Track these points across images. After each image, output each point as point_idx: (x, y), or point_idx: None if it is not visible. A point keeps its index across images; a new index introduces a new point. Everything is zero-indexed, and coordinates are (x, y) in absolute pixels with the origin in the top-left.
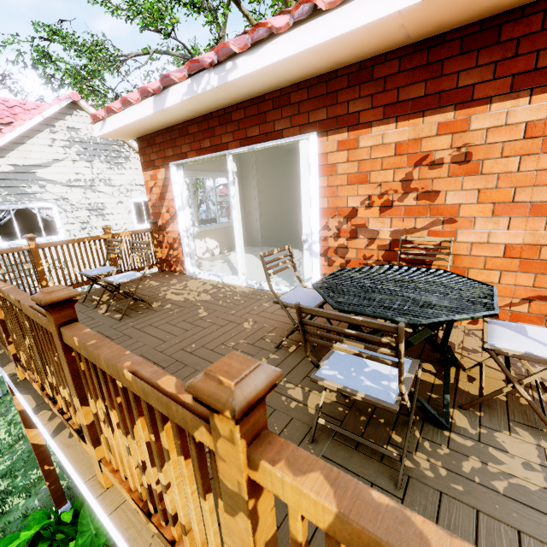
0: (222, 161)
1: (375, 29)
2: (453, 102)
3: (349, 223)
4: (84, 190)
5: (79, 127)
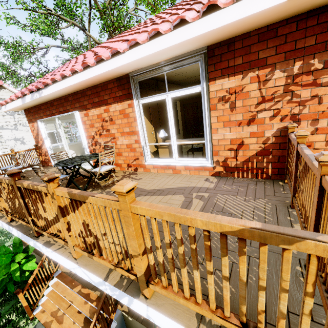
0: (72, 114)
1: (73, 86)
2: (104, 103)
3: (93, 140)
4: (11, 130)
5: (5, 98)
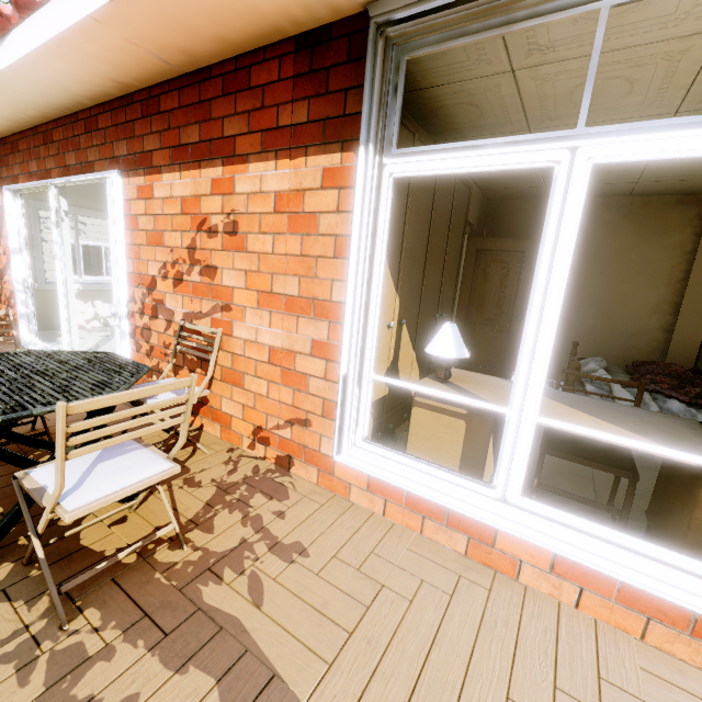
0: None
1: (98, 39)
2: (221, 154)
3: (151, 296)
4: None
5: None
